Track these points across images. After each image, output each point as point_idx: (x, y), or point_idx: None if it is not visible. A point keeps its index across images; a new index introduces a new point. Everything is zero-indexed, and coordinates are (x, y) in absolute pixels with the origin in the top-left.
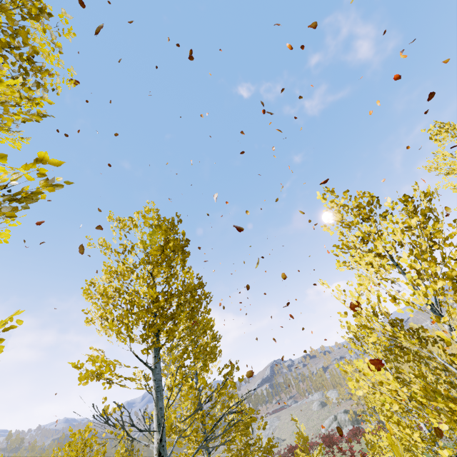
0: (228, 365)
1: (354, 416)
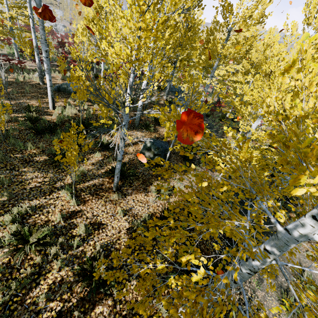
0: None
1: (69, 31)
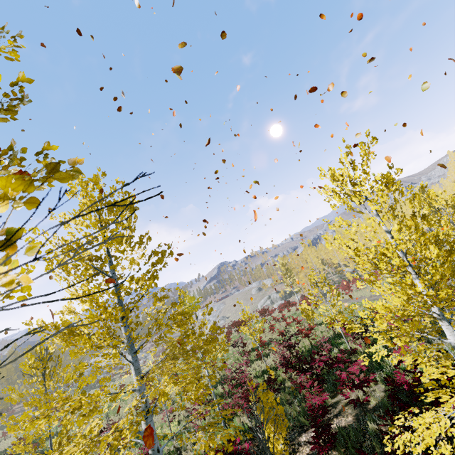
0: (158, 252)
1: (284, 294)
